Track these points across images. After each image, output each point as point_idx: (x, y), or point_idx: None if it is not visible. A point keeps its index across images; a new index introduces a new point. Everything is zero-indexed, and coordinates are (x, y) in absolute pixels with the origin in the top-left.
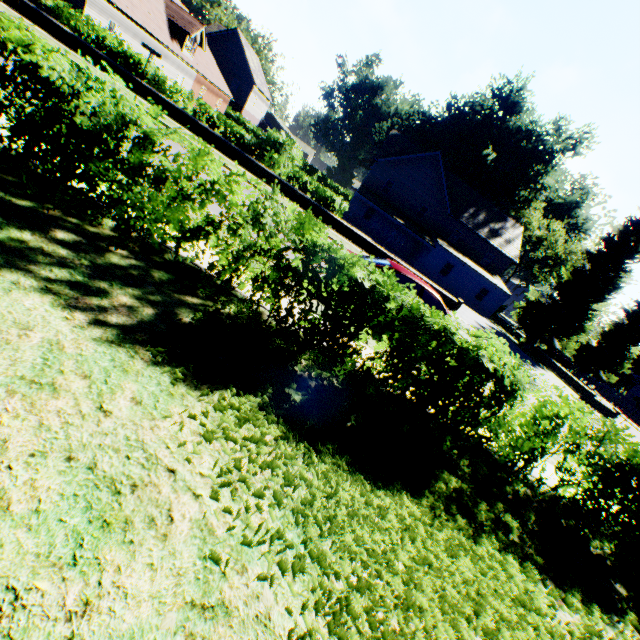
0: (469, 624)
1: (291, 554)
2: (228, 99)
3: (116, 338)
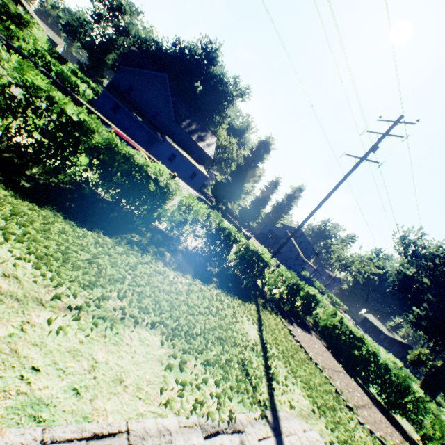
0: (127, 272)
1: (15, 237)
2: None
3: None
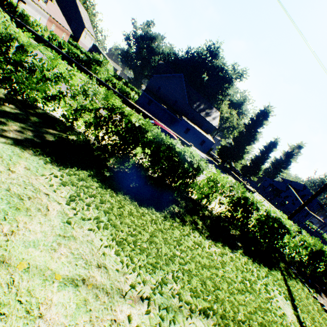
0: (175, 248)
1: (103, 224)
2: (69, 33)
3: (13, 143)
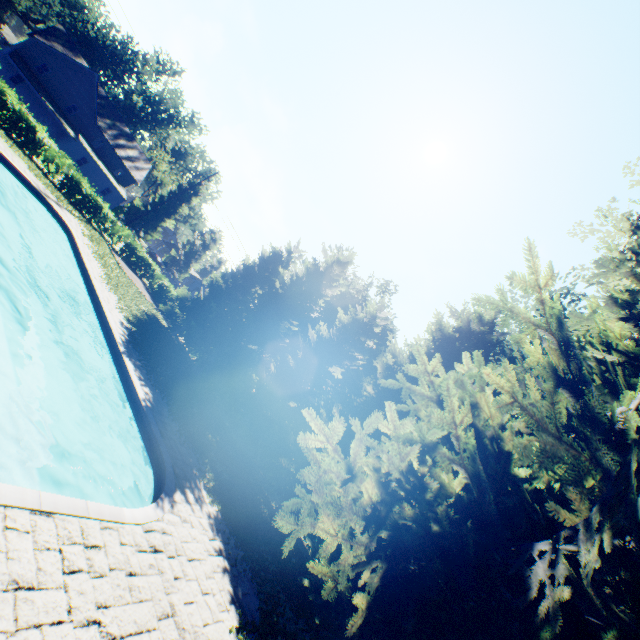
0: (20, 153)
1: None
2: None
3: None
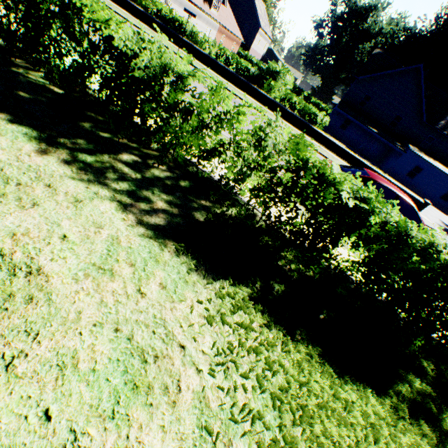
0: None
1: (267, 435)
2: (240, 42)
3: (153, 235)
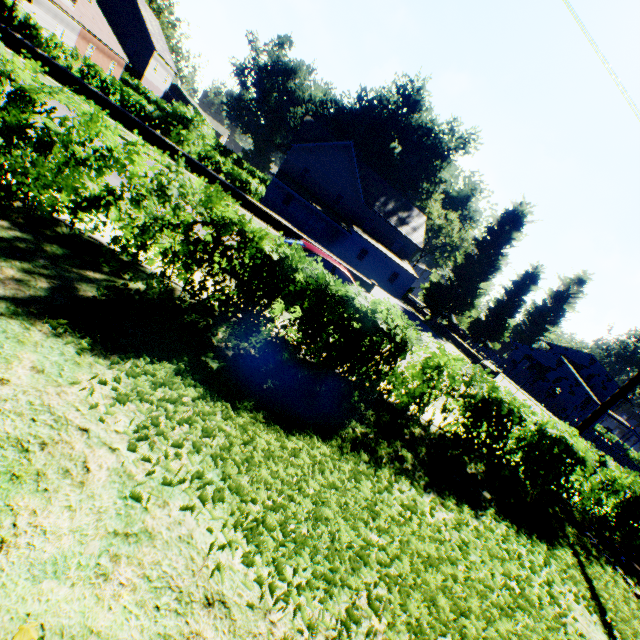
0: (367, 526)
1: (211, 489)
2: (123, 63)
3: (6, 310)
